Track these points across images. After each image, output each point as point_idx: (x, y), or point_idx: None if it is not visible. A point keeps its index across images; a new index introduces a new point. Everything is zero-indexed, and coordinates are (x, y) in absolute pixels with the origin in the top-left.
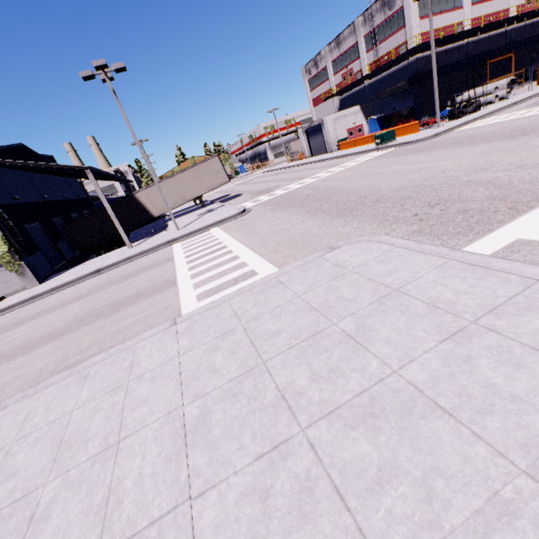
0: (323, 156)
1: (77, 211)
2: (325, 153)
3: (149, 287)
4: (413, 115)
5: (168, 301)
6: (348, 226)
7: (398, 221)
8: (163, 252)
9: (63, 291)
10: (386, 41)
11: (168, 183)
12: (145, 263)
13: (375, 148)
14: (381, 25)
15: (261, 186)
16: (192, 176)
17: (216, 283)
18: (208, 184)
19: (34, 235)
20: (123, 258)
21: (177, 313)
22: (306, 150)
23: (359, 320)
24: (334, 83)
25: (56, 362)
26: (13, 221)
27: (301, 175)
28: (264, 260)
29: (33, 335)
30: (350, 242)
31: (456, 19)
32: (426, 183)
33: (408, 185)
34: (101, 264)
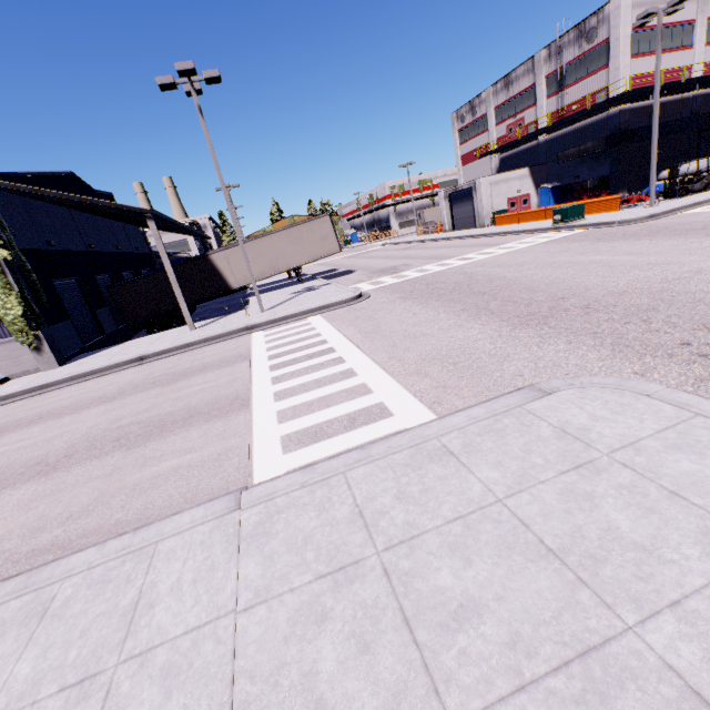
0: (471, 231)
1: (131, 269)
2: (473, 228)
3: (206, 403)
4: (605, 188)
5: (233, 440)
6: (548, 345)
7: (654, 352)
8: (237, 343)
9: (86, 384)
10: (577, 85)
11: (256, 244)
12: (208, 356)
13: (552, 227)
14: (573, 63)
15: (382, 263)
16: (290, 239)
17: (317, 418)
18: (311, 251)
19: (65, 295)
20: (179, 344)
21: (244, 471)
22: (446, 221)
23: (707, 638)
24: (495, 136)
25: (22, 532)
26: (39, 274)
27: (440, 254)
28: (402, 388)
29: (15, 458)
30: (578, 385)
31: (683, 63)
32: (675, 287)
33: (639, 287)
34: (147, 349)
